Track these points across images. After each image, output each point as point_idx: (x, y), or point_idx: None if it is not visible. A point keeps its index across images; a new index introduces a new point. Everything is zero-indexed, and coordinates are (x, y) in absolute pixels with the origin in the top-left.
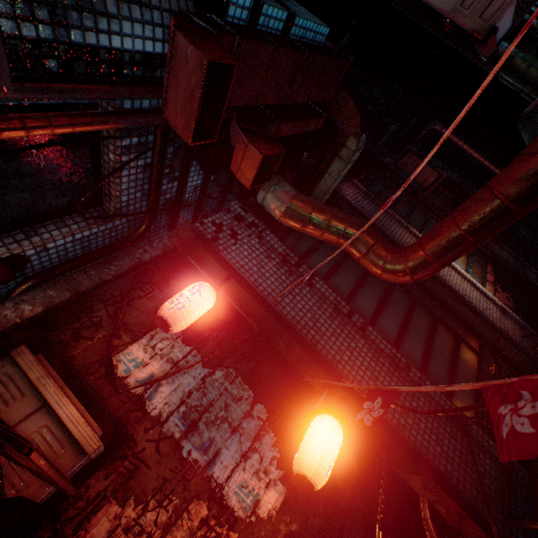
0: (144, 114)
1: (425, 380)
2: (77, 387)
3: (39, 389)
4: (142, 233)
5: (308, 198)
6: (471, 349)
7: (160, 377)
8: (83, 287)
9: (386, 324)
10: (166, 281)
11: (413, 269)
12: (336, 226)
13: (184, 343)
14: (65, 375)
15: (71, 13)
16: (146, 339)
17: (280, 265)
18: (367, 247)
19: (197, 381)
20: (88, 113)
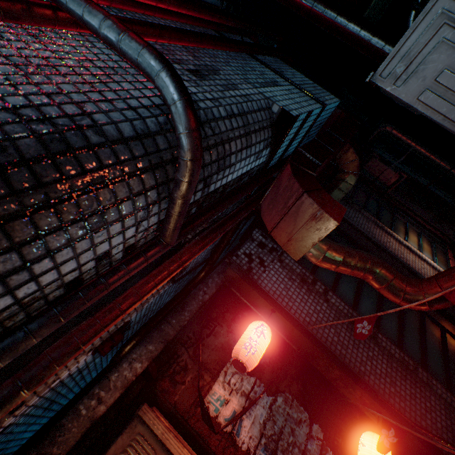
0: (237, 217)
1: (431, 379)
2: (172, 422)
3: (164, 444)
4: (202, 278)
5: (338, 246)
6: (454, 338)
7: (240, 412)
8: (170, 336)
9: (386, 325)
10: (222, 315)
11: (431, 303)
12: (361, 266)
13: (248, 374)
14: (161, 411)
15: (213, 176)
16: (222, 376)
17: (300, 285)
18: (387, 281)
19: (266, 410)
20: (210, 235)
